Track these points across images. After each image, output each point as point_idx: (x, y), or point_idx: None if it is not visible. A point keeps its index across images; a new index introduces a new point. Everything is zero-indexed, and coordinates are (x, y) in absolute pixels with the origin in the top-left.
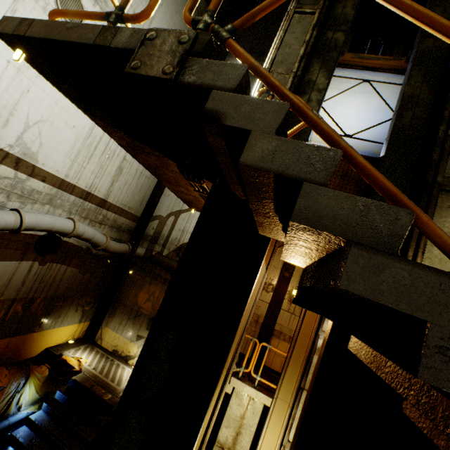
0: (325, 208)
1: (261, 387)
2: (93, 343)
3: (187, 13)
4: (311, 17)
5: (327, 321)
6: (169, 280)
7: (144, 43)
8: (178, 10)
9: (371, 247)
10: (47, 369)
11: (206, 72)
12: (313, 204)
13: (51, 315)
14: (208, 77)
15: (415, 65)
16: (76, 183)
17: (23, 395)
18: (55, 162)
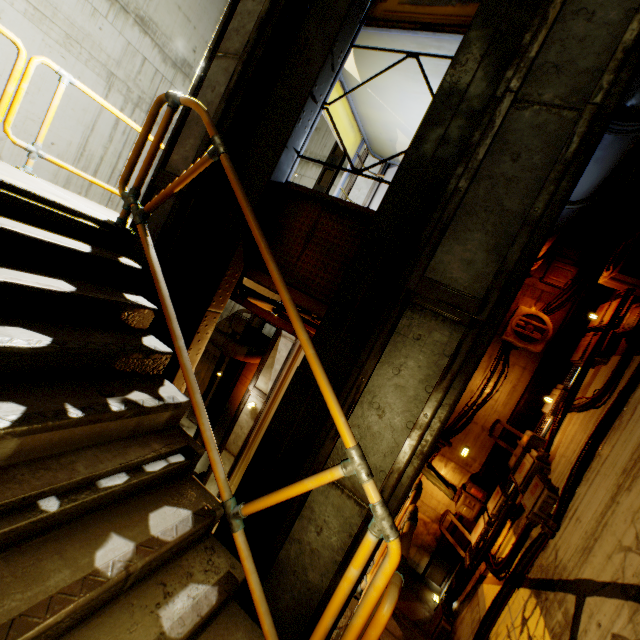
0: None
1: None
2: None
3: None
4: None
5: None
6: (218, 358)
7: None
8: None
9: None
10: None
11: None
12: None
13: None
14: None
15: (478, 18)
16: None
17: None
18: None
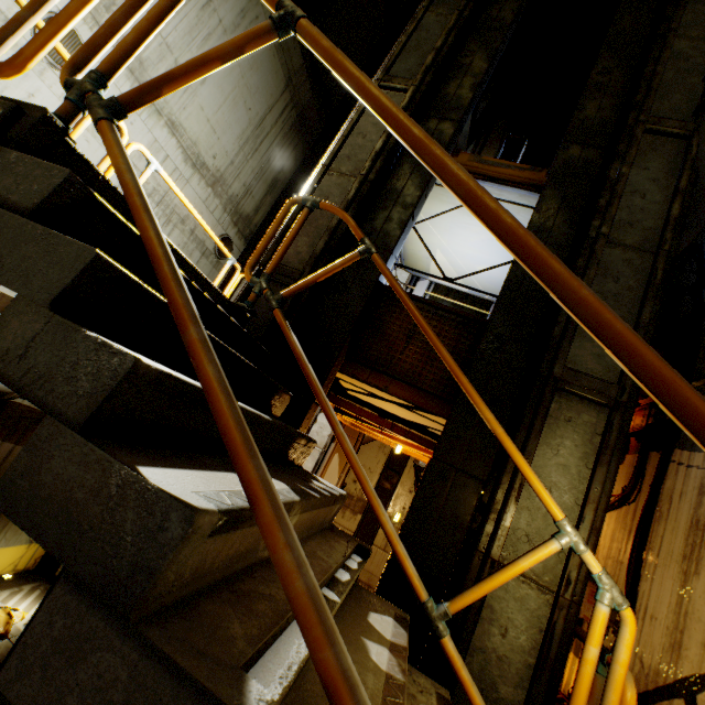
0: (55, 480)
1: None
2: (51, 580)
3: (65, 70)
4: (403, 96)
5: None
6: None
7: None
8: (255, 65)
9: (92, 590)
10: None
11: (7, 174)
12: (41, 467)
13: None
14: (5, 184)
15: (550, 183)
16: None
17: None
18: None
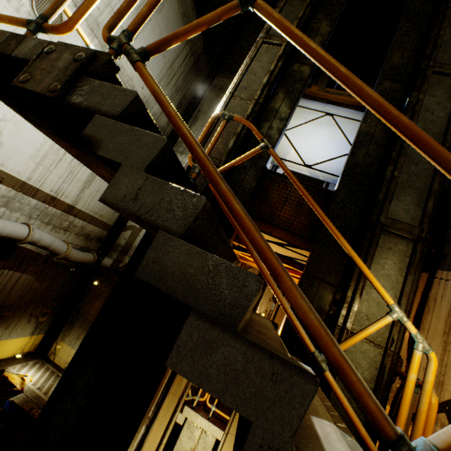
0: (174, 264)
1: (217, 418)
2: (45, 358)
3: (105, 30)
4: (278, 48)
5: None
6: None
7: (41, 56)
8: (168, 27)
9: (210, 318)
10: None
11: (95, 94)
12: (163, 257)
13: None
14: (95, 100)
15: None
16: (40, 187)
17: None
18: (16, 164)
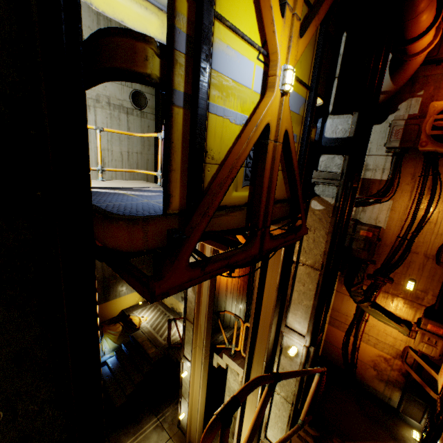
0: None
1: None
2: (159, 302)
3: None
4: None
5: (292, 314)
6: None
7: None
8: None
9: None
10: (120, 326)
11: None
12: None
13: (111, 290)
14: None
15: None
16: None
17: (104, 346)
18: None
